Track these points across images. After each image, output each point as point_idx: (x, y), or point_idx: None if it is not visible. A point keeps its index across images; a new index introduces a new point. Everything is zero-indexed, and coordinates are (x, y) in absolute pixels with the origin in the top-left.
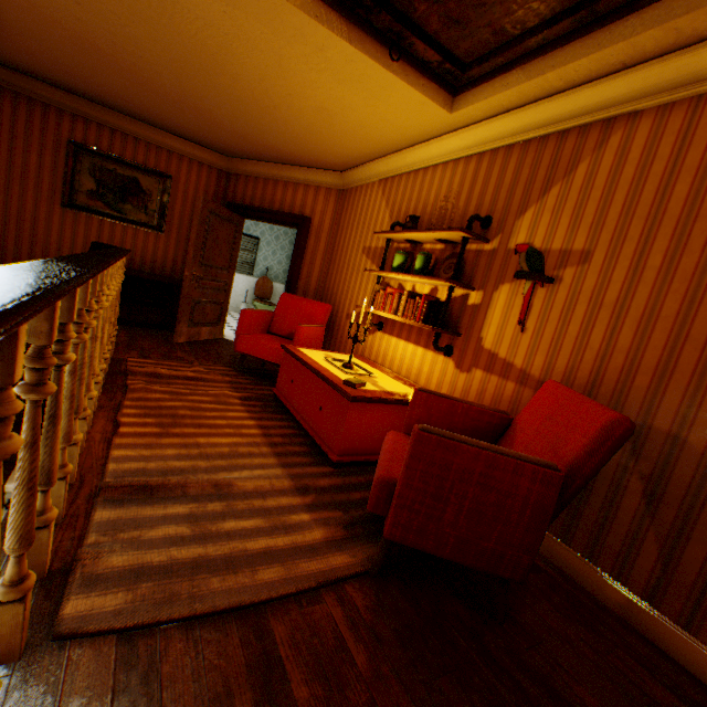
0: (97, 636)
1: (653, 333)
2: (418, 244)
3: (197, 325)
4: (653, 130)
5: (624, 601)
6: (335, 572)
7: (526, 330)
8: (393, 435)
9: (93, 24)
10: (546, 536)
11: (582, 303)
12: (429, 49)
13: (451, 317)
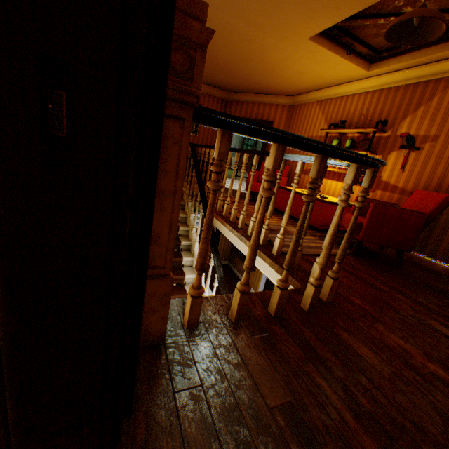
0: None
1: None
2: (343, 134)
3: None
4: None
5: (445, 268)
6: None
7: (404, 171)
8: (349, 214)
9: None
10: (411, 252)
11: (433, 158)
12: (363, 48)
13: None
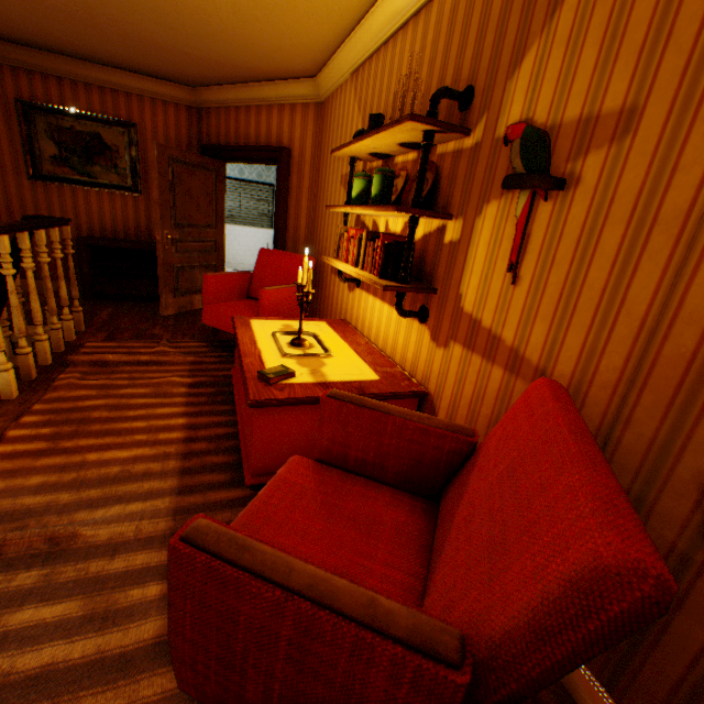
0: None
1: None
2: (389, 159)
3: (186, 294)
4: None
5: None
6: None
7: (520, 281)
8: (289, 467)
9: None
10: None
11: (617, 221)
12: None
13: (425, 264)
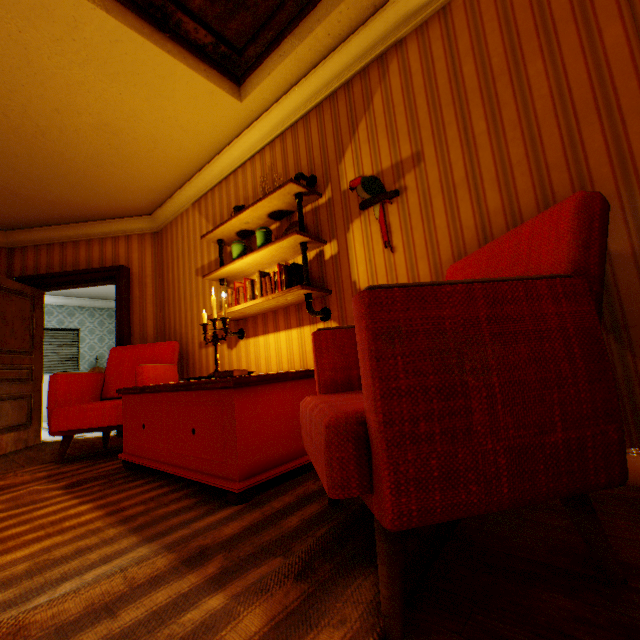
0: None
1: (516, 181)
2: (252, 236)
3: None
4: (421, 45)
5: None
6: None
7: (396, 249)
8: (312, 397)
9: None
10: None
11: (436, 195)
12: (199, 27)
13: (314, 281)
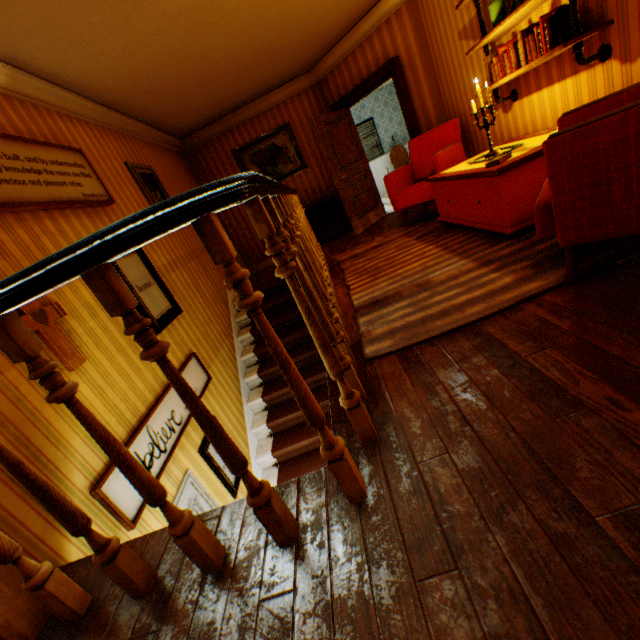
0: (385, 357)
1: None
2: None
3: (362, 216)
4: None
5: None
6: (528, 293)
7: None
8: None
9: (198, 65)
10: None
11: None
12: None
13: (589, 13)
